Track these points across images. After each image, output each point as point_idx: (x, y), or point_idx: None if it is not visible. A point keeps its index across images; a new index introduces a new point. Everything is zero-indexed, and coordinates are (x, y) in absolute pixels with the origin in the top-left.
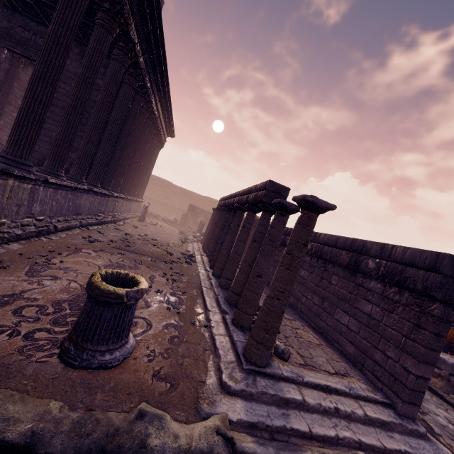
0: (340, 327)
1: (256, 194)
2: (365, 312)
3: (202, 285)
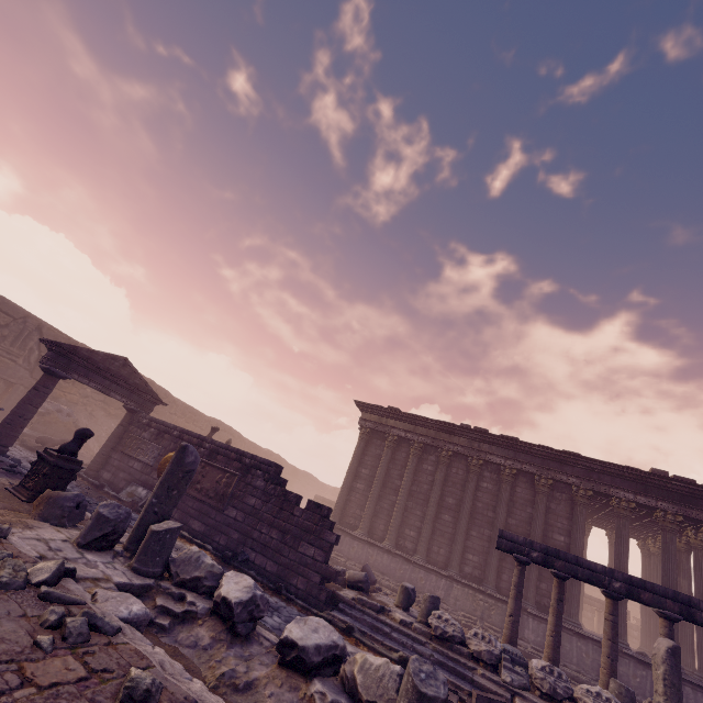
0: None
1: None
2: None
3: None
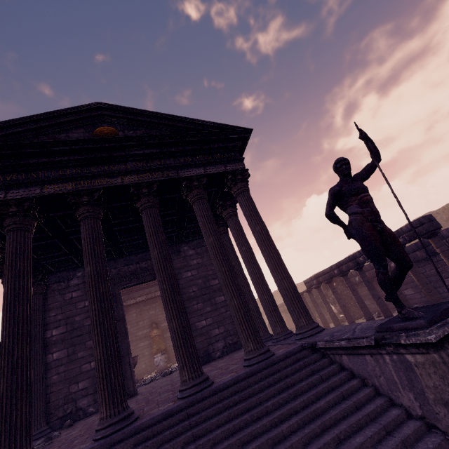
0: None
1: (409, 234)
2: None
3: None
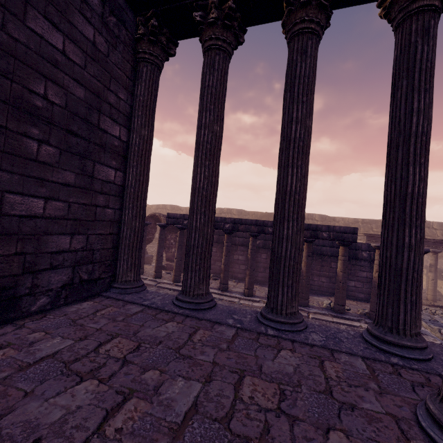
0: (350, 288)
1: (337, 234)
2: (364, 277)
3: (305, 315)
